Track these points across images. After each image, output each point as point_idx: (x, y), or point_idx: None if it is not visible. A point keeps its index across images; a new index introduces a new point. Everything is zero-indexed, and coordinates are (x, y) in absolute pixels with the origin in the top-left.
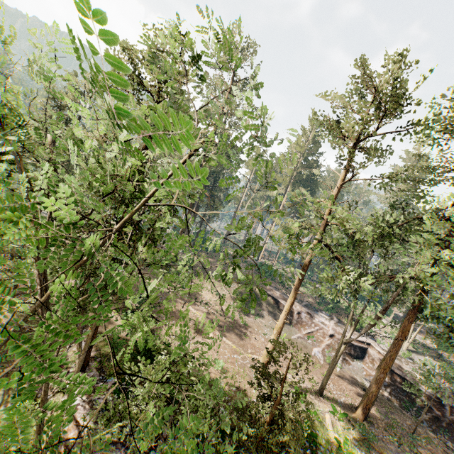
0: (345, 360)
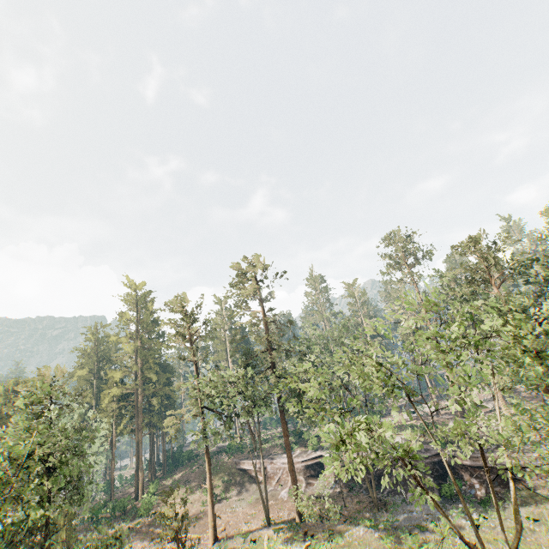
0: (308, 483)
